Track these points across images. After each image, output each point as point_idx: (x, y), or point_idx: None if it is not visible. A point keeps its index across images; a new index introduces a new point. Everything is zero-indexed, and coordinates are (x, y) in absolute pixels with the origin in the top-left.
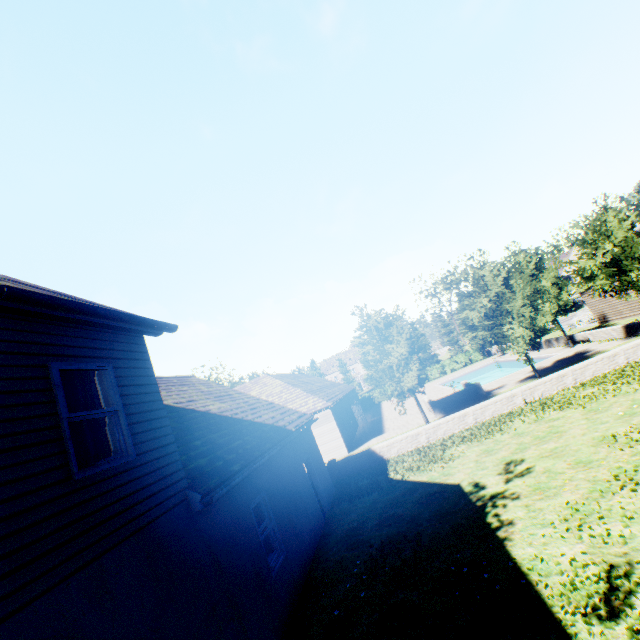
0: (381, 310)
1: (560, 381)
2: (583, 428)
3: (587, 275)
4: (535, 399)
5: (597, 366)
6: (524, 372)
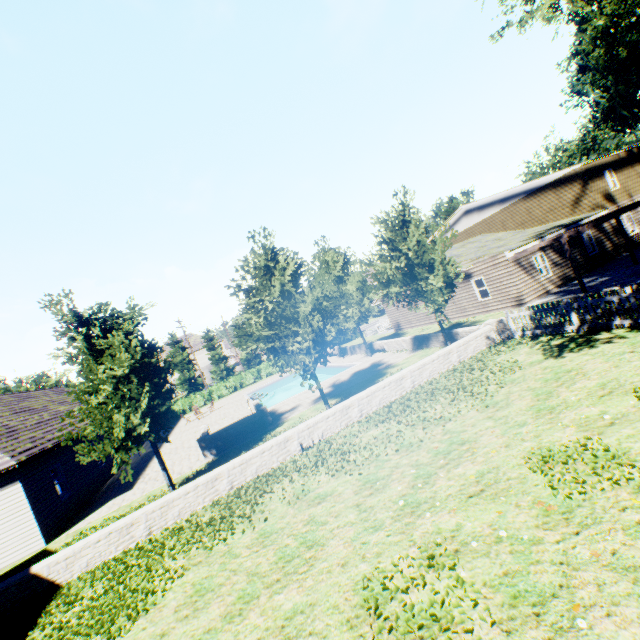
0: (102, 304)
1: (346, 414)
2: (349, 539)
3: (384, 280)
4: (315, 442)
5: (385, 392)
6: (323, 386)
